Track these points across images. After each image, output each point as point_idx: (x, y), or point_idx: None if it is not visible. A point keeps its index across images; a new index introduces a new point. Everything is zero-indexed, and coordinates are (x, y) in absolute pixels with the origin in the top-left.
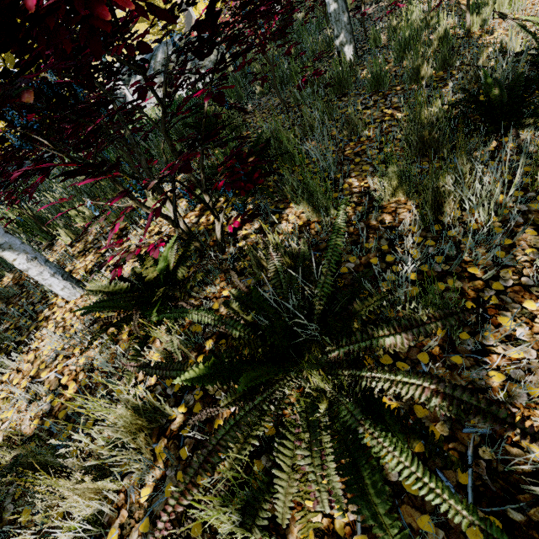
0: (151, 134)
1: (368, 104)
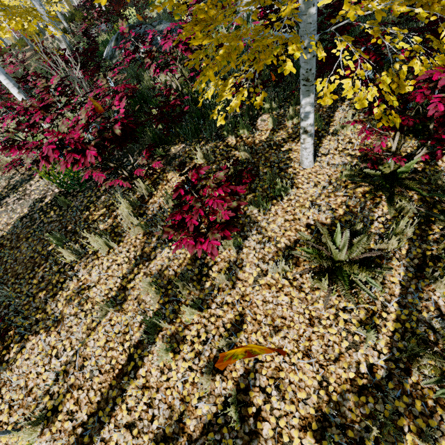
0: None
1: None
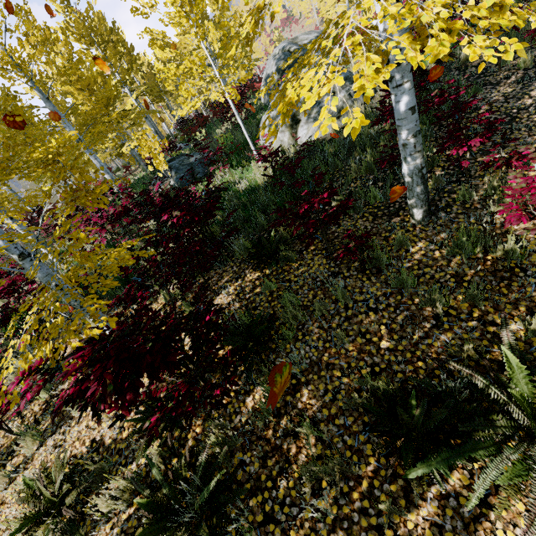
0: (232, 238)
1: (379, 305)
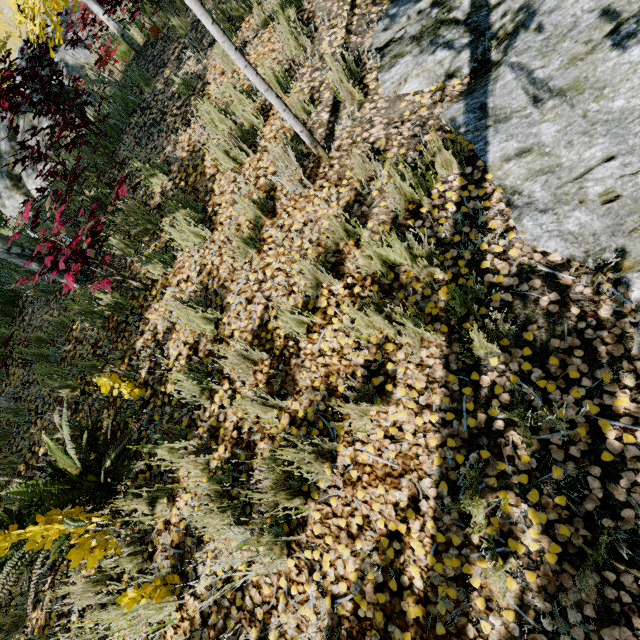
0: None
1: (44, 408)
